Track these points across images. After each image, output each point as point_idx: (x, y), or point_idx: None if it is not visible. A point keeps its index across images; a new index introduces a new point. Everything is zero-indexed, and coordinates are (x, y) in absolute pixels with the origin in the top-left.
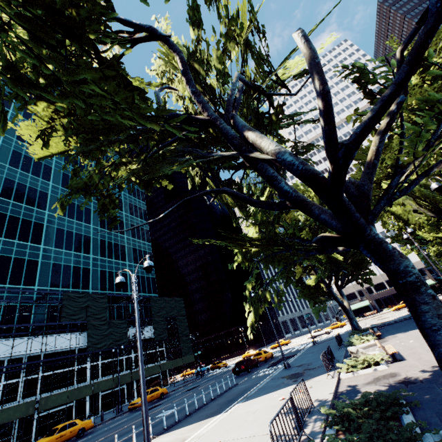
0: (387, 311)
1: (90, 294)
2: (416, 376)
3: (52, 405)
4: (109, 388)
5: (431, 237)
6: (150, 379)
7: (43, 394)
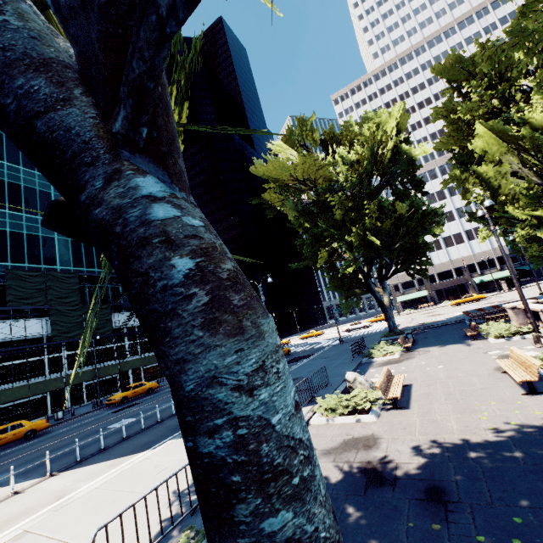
0: (445, 304)
1: (51, 273)
2: (397, 459)
3: (7, 400)
4: (88, 380)
5: (524, 217)
6: (151, 367)
7: (2, 385)
